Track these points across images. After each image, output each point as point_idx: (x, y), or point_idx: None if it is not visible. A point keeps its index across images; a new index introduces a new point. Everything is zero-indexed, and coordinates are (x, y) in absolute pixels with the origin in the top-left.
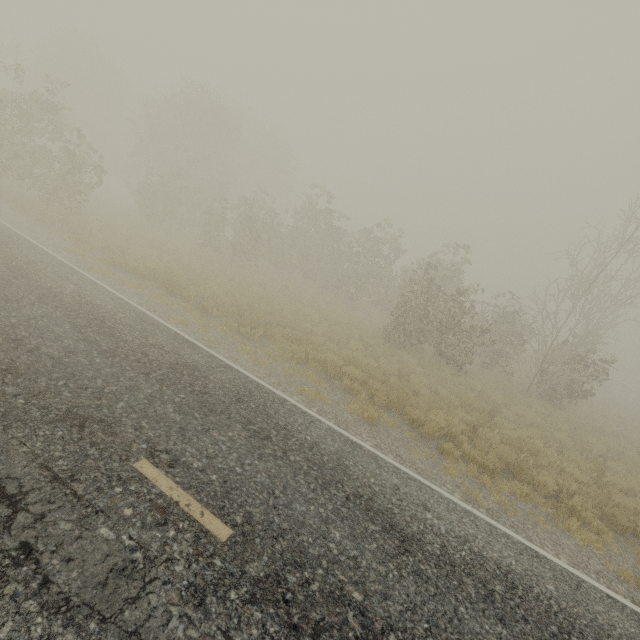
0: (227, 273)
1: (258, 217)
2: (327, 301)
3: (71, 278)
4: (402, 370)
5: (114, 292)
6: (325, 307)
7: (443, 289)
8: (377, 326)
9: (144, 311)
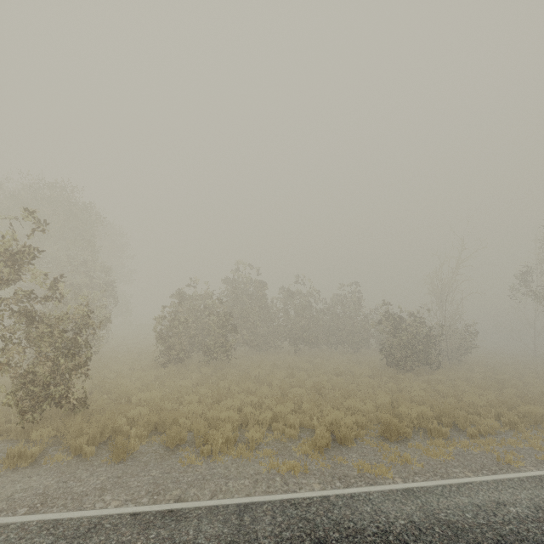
0: (274, 382)
1: (214, 308)
2: (308, 361)
3: (472, 501)
4: (482, 390)
5: (475, 480)
6: (340, 368)
7: (404, 318)
8: (368, 364)
9: (522, 476)
